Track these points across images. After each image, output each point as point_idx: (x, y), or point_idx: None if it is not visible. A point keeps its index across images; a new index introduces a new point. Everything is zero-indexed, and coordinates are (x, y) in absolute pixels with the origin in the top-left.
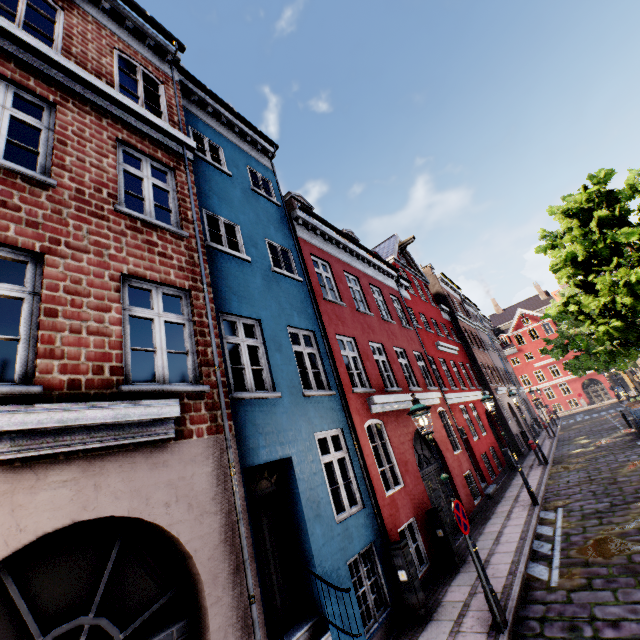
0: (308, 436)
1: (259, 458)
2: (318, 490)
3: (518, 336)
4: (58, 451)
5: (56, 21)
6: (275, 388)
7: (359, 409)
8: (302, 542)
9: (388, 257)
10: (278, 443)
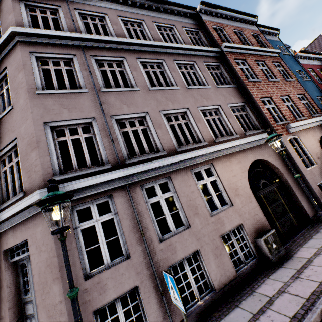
0: None
1: None
2: None
3: None
4: (315, 126)
5: (244, 37)
6: None
7: None
8: None
9: None
10: None
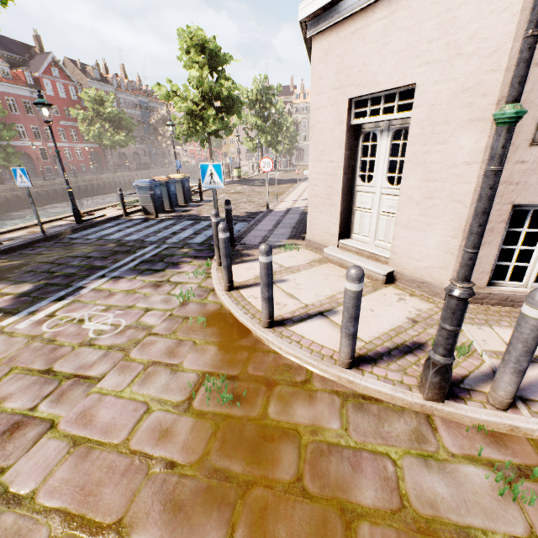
0: None
1: None
2: None
3: None
4: None
5: None
6: None
7: None
8: None
9: (36, 73)
10: None
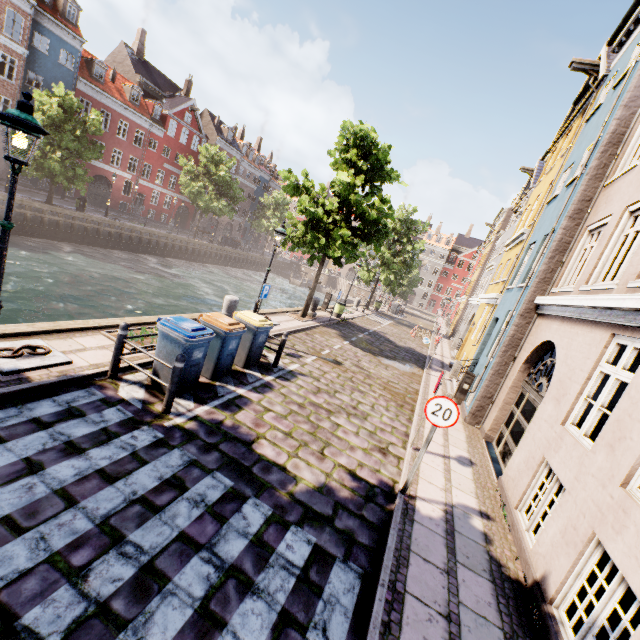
0: None
1: None
2: None
3: None
4: None
5: None
6: None
7: None
8: None
9: (167, 111)
10: None
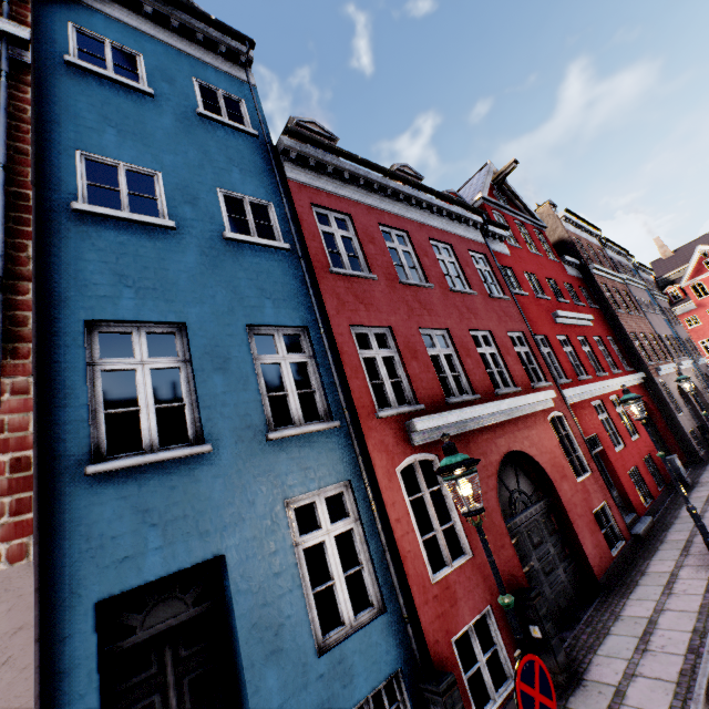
0: (270, 509)
1: (142, 573)
2: (281, 603)
3: (697, 286)
4: None
5: None
6: (203, 436)
7: (388, 443)
8: (242, 701)
9: (473, 197)
10: (195, 535)
